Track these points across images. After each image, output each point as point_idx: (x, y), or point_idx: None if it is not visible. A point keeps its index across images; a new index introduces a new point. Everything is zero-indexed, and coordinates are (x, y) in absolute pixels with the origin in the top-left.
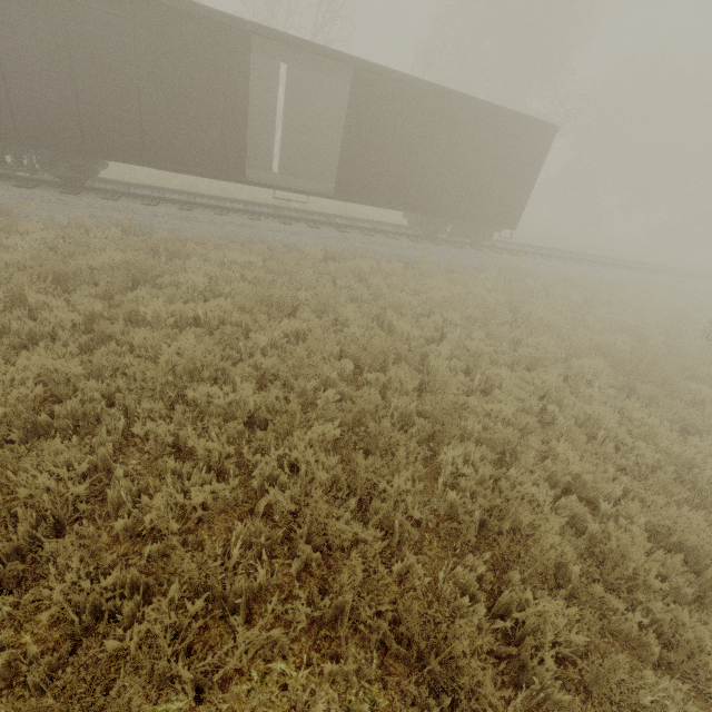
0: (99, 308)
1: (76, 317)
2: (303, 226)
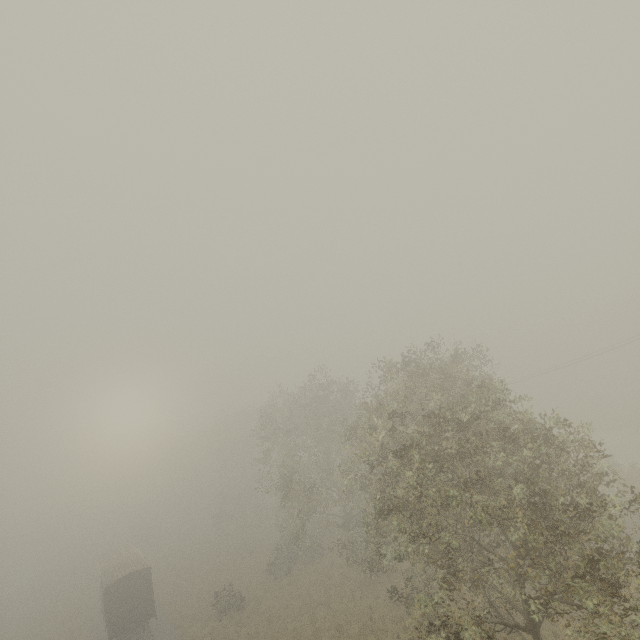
0: None
1: None
2: None
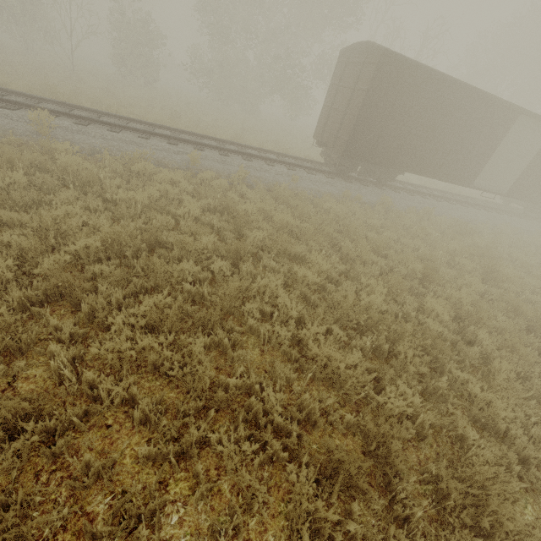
0: (519, 274)
1: (538, 282)
2: (472, 208)
